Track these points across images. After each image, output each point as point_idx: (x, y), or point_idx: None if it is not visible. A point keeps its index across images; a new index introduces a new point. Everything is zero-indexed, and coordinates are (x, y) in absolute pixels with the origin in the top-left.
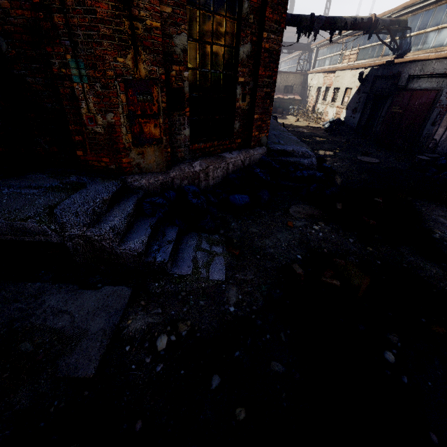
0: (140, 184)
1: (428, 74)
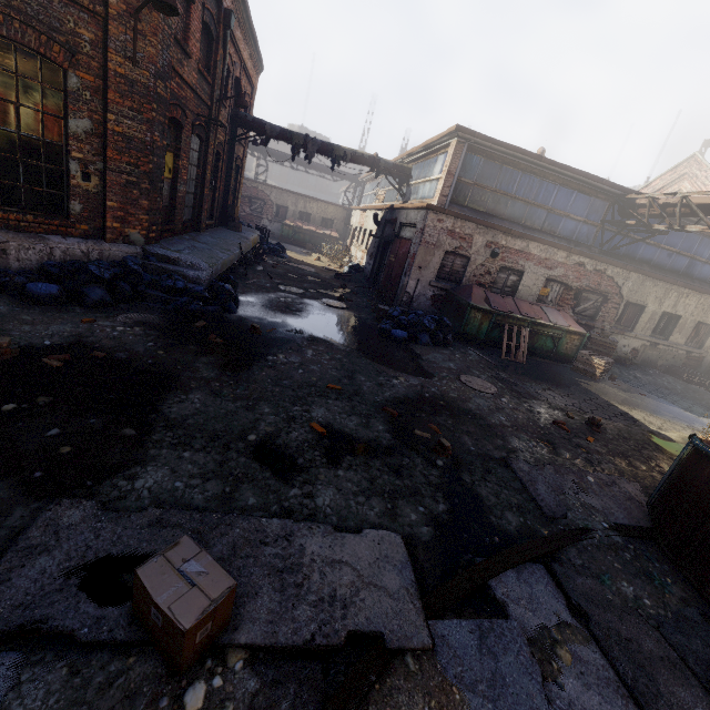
0: None
1: (408, 223)
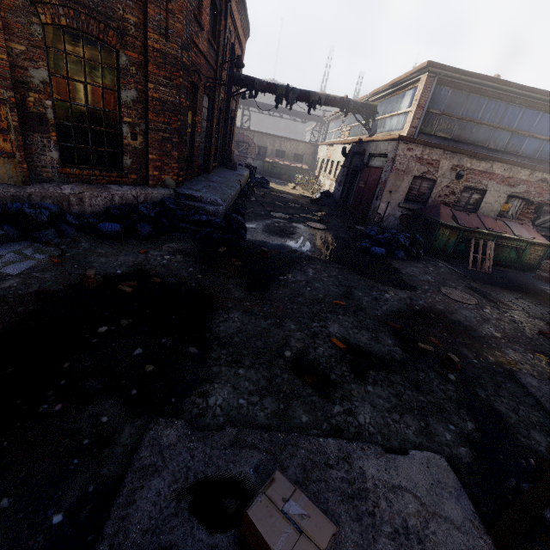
0: None
1: (378, 153)
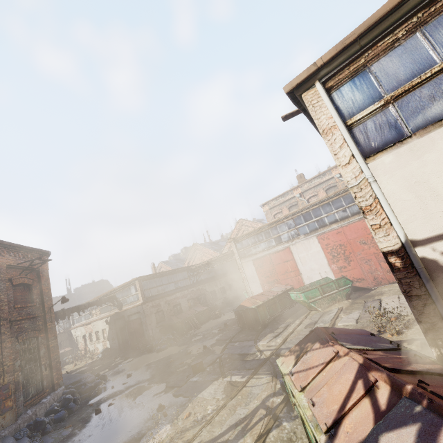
0: (5, 433)
1: (133, 313)
